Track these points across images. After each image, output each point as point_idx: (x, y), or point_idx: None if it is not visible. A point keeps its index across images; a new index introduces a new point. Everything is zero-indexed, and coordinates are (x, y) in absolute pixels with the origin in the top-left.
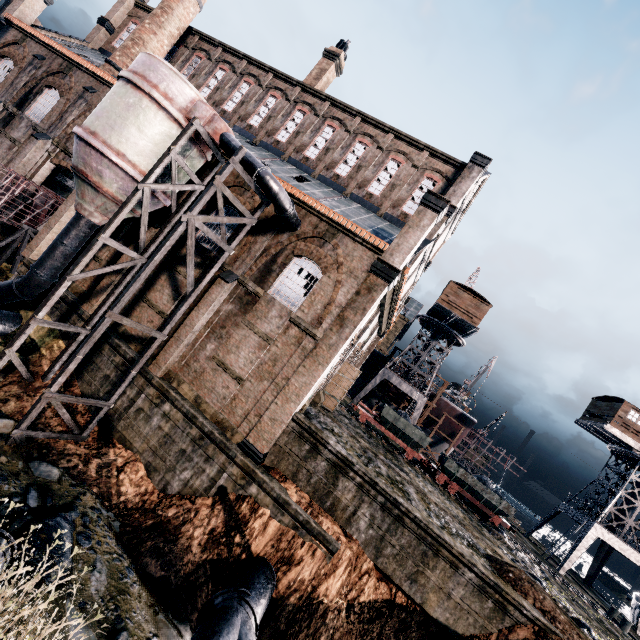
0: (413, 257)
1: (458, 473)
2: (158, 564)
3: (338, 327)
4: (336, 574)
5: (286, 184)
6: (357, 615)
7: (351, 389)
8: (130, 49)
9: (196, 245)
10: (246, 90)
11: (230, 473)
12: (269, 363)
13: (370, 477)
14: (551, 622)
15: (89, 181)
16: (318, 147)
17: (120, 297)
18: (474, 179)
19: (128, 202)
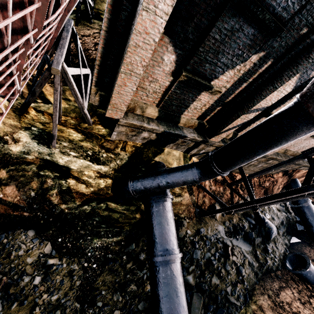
0: None
1: None
2: None
3: None
4: None
5: None
6: None
7: None
8: None
9: None
10: None
11: (293, 168)
12: None
13: None
14: None
15: None
16: None
17: None
18: None
19: None
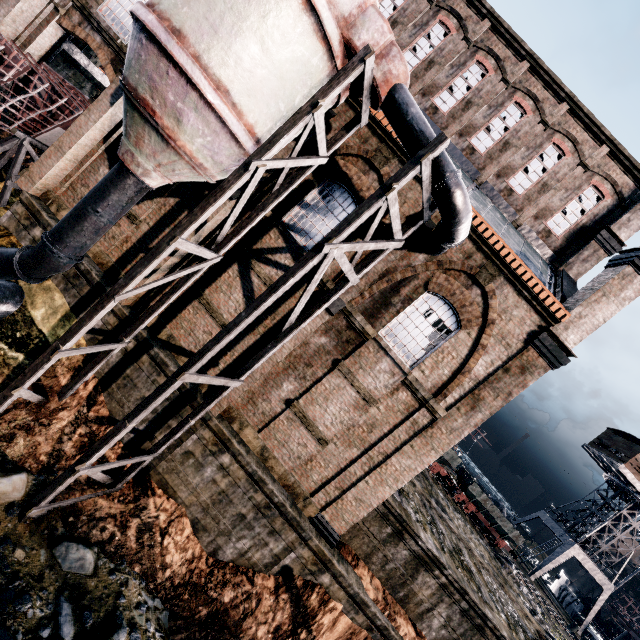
0: None
1: (479, 497)
2: None
3: (468, 408)
4: None
5: None
6: None
7: None
8: None
9: (286, 237)
10: None
11: (299, 555)
12: (364, 427)
13: (461, 586)
14: None
15: (156, 123)
16: (455, 94)
17: (202, 351)
18: None
19: (227, 188)
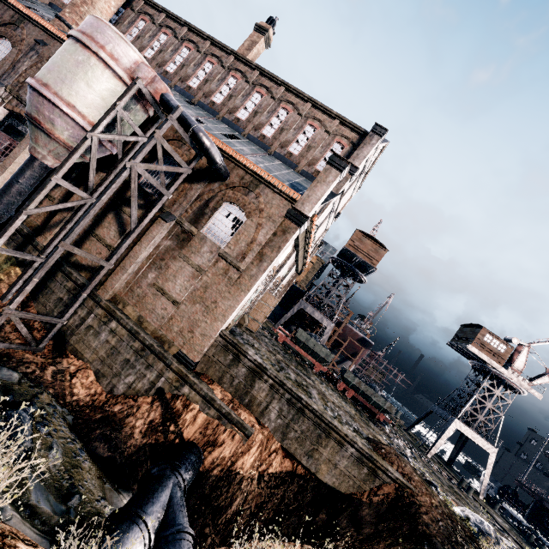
0: (322, 207)
1: (354, 381)
2: (106, 447)
3: (258, 261)
4: (250, 452)
5: (218, 140)
6: (266, 482)
7: (274, 317)
8: (79, 7)
9: (139, 189)
10: (186, 54)
11: (167, 377)
12: (201, 290)
13: (280, 379)
14: (408, 481)
15: (42, 128)
16: (248, 110)
17: (71, 230)
18: (373, 145)
19: (78, 148)
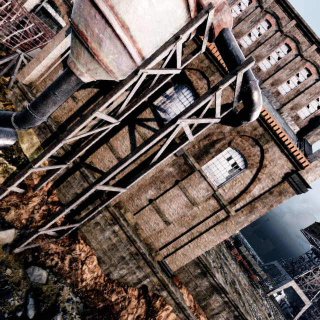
0: None
1: (245, 253)
2: None
3: (248, 212)
4: None
5: None
6: None
7: None
8: None
9: (155, 113)
10: None
11: (151, 280)
12: (189, 217)
13: (236, 303)
14: None
15: (87, 46)
16: (251, 38)
17: (106, 174)
18: None
19: (125, 84)
